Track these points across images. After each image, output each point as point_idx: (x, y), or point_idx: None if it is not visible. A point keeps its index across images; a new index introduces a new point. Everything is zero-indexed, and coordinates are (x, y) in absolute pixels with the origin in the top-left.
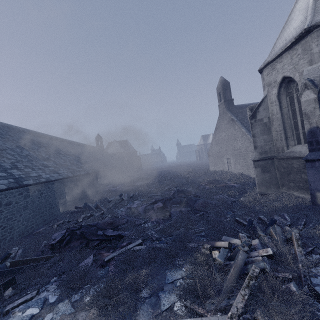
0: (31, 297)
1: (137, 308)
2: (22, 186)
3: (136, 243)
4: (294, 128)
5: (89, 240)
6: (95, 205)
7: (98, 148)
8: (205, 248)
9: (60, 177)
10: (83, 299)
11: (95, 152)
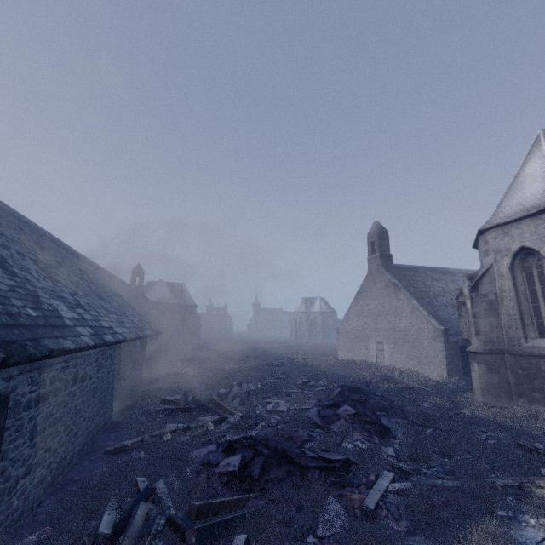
0: None
1: None
2: (104, 345)
3: (387, 477)
4: (533, 314)
5: (301, 467)
6: (206, 400)
7: (135, 289)
8: None
9: (132, 335)
10: None
11: (136, 295)
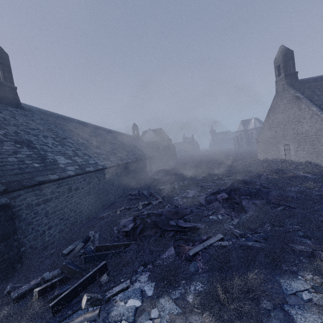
0: (126, 286)
1: None
2: (86, 173)
3: (217, 237)
4: None
5: (163, 230)
6: (149, 193)
7: (135, 137)
8: None
9: (112, 164)
10: (185, 298)
11: (133, 140)
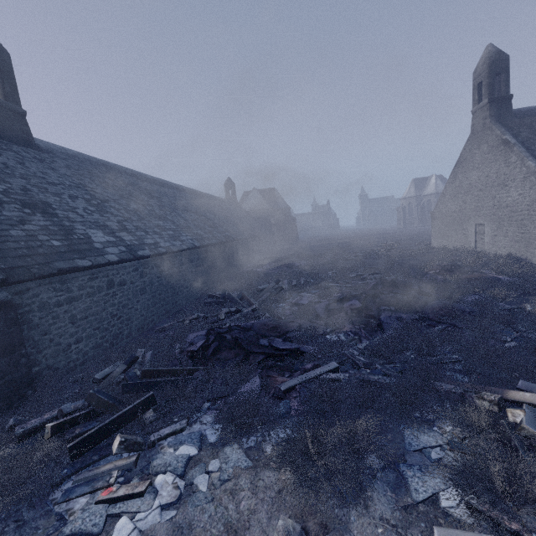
0: (180, 428)
1: (364, 486)
2: (137, 259)
3: (328, 367)
4: None
5: (248, 352)
6: (239, 295)
7: (229, 201)
8: (488, 400)
9: (183, 246)
10: (261, 448)
11: (225, 208)
